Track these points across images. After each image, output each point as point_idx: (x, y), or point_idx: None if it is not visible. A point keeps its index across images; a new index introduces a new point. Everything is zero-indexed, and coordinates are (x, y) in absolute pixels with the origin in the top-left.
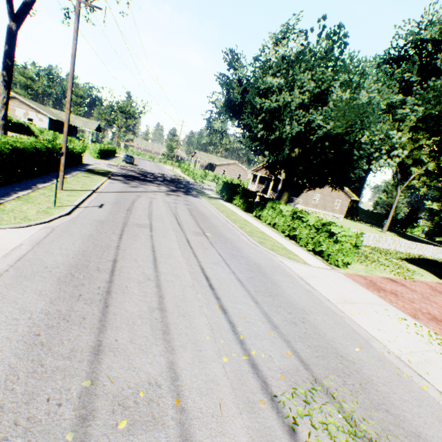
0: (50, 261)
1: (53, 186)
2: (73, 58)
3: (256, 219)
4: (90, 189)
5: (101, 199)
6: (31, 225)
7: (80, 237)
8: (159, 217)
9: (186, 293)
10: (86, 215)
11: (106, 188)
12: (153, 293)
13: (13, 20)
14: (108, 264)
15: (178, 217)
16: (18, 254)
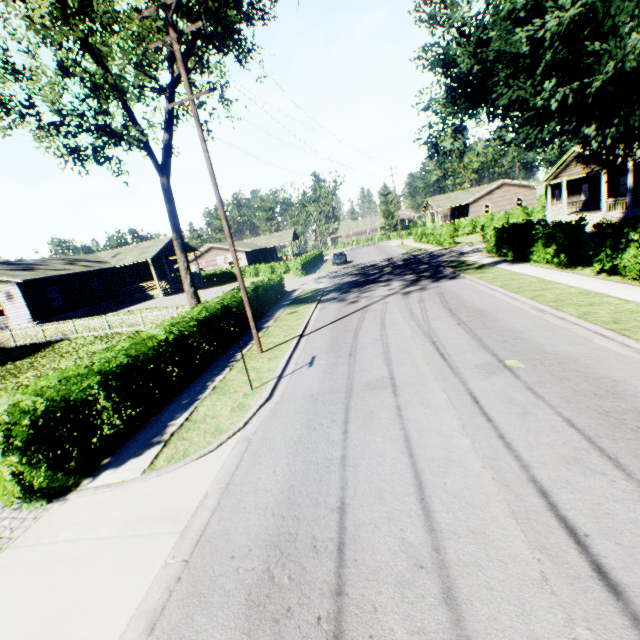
0: (239, 534)
1: (253, 350)
2: (212, 177)
3: (608, 279)
4: (295, 335)
5: (311, 348)
6: (222, 443)
7: (283, 451)
8: (402, 353)
9: (535, 622)
10: (292, 390)
11: (316, 322)
12: (442, 635)
13: (162, 173)
14: (330, 521)
15: (435, 338)
16: (198, 524)
